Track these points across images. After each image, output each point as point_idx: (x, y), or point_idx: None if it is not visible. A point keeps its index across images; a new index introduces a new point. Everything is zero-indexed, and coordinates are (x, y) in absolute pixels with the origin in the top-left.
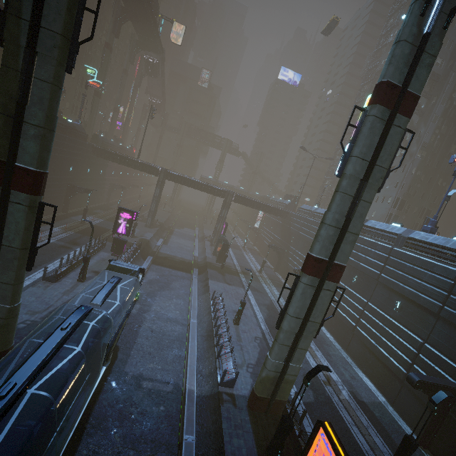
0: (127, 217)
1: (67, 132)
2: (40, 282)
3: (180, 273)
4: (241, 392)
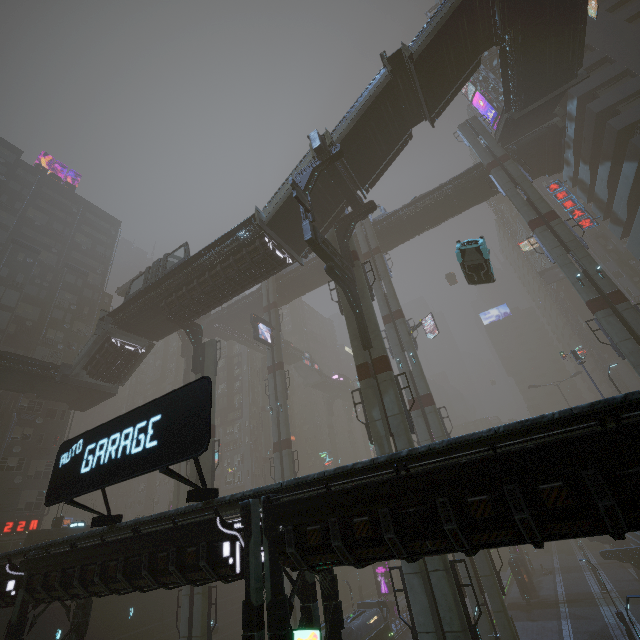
0: (382, 571)
1: None
2: None
3: None
4: None
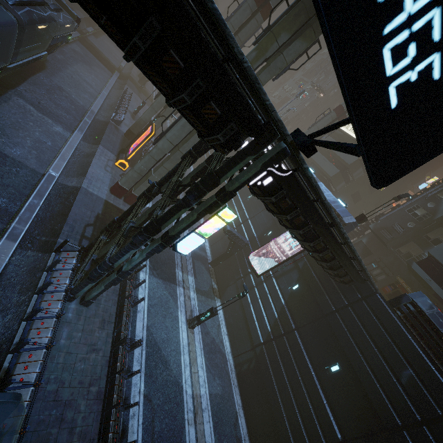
0: None
1: None
2: None
3: (103, 66)
4: (123, 130)
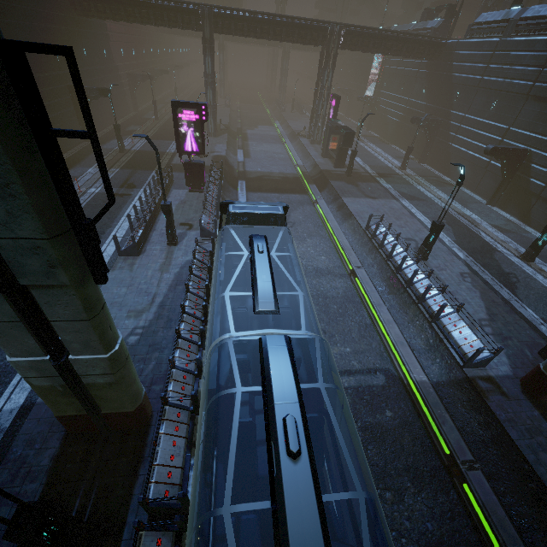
0: (192, 119)
1: None
2: (119, 260)
3: (293, 198)
4: (500, 370)
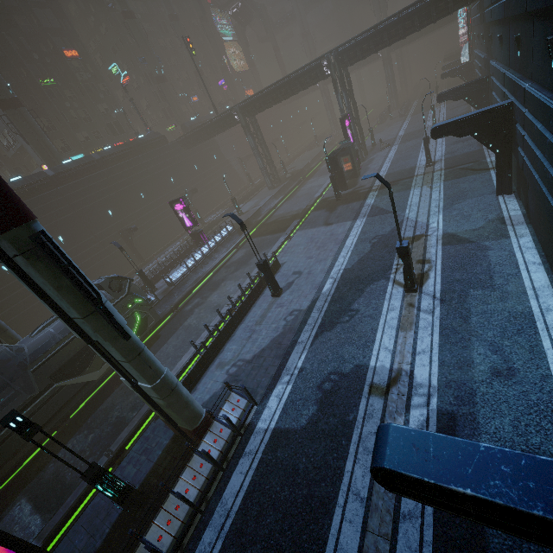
0: (181, 208)
1: (138, 151)
2: None
3: (277, 237)
4: None
